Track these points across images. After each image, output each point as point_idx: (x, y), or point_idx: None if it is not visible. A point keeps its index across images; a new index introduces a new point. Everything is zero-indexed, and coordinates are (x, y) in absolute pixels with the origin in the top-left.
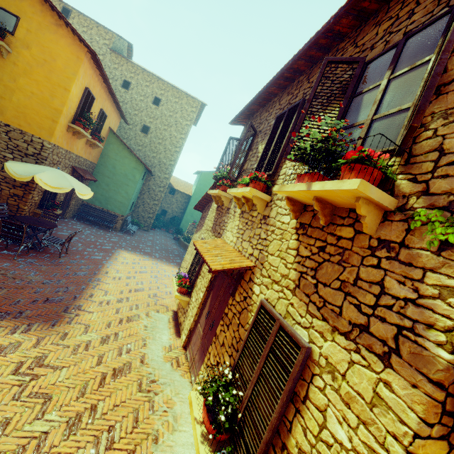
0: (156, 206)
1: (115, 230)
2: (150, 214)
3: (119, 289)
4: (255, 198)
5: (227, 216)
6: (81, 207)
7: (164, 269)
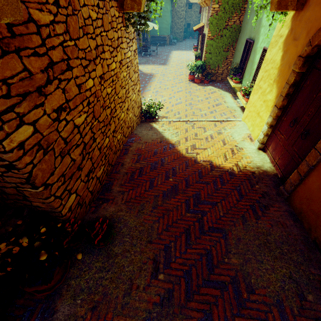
0: (182, 22)
1: (167, 45)
2: (181, 30)
3: (176, 59)
4: (203, 2)
5: (203, 12)
6: (151, 39)
7: (191, 53)
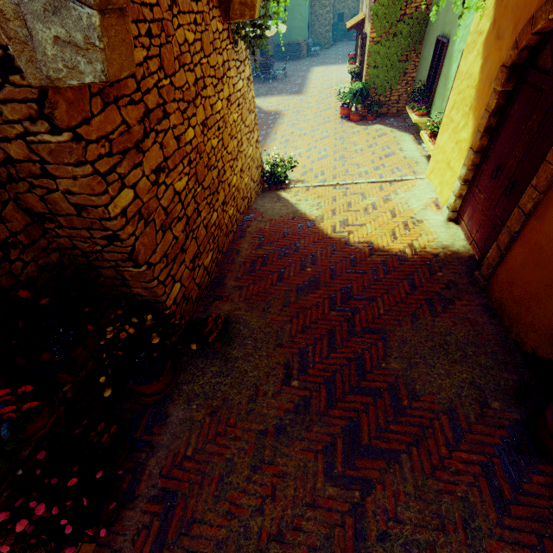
0: (329, 13)
1: (303, 58)
2: (326, 27)
3: (320, 82)
4: None
5: None
6: (275, 50)
7: (346, 68)
